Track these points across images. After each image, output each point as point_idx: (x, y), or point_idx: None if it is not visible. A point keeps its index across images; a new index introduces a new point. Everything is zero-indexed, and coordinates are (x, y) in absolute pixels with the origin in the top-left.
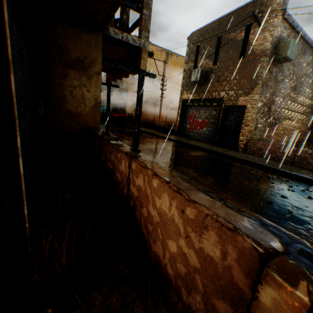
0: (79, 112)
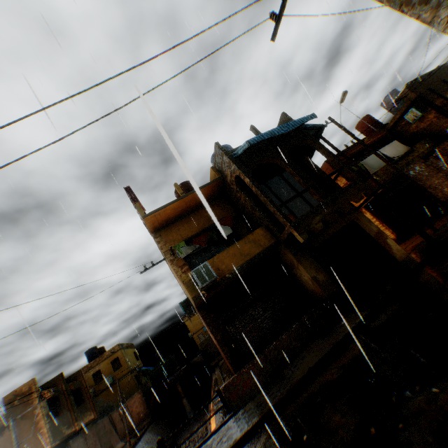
0: (312, 289)
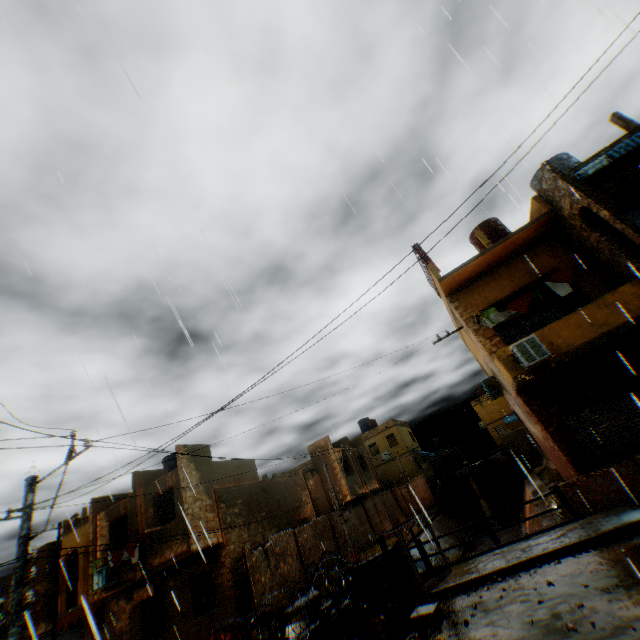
0: None
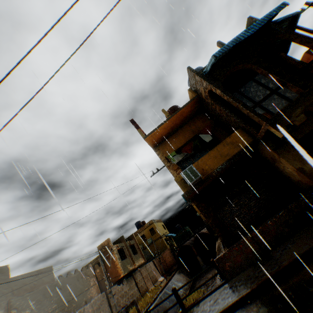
0: (298, 180)
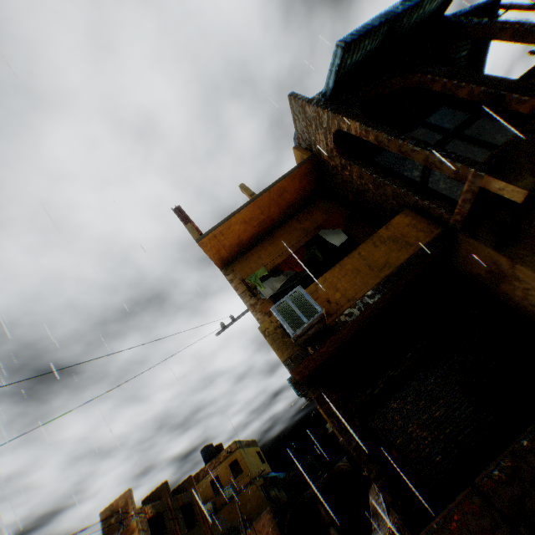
0: None
